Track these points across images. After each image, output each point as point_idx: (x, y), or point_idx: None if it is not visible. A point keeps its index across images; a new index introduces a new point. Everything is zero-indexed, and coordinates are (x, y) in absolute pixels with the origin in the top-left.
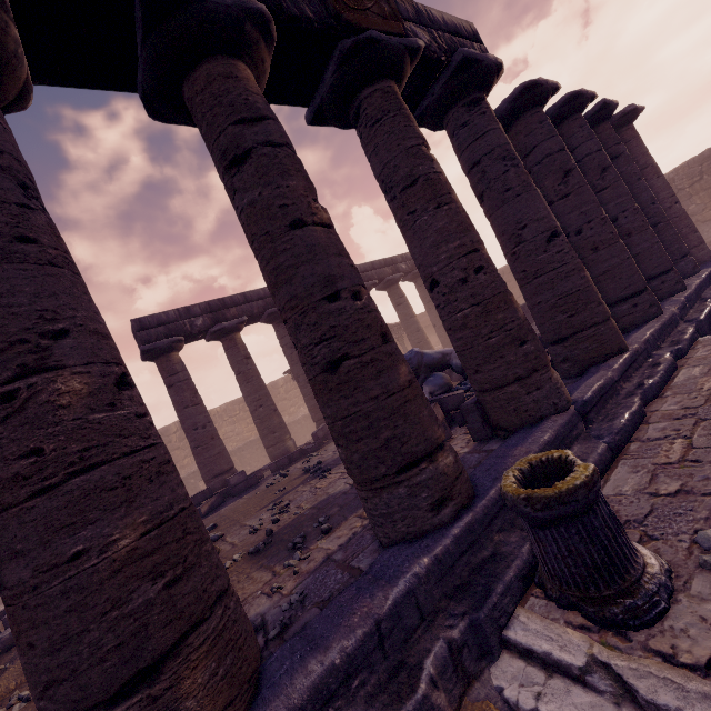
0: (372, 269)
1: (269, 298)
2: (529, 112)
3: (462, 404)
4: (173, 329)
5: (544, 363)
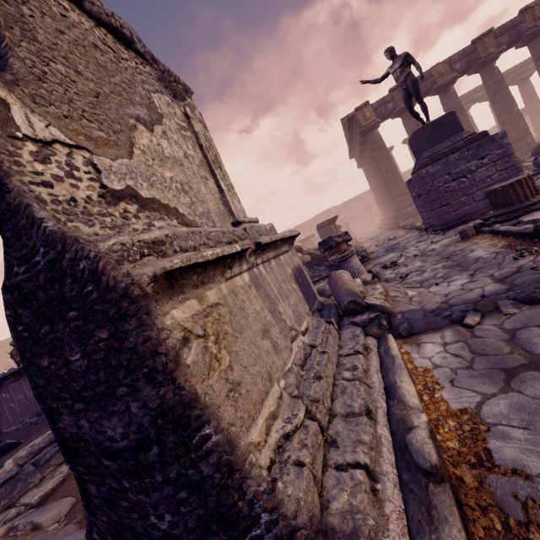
0: None
1: (518, 71)
2: None
3: None
4: (468, 101)
5: None
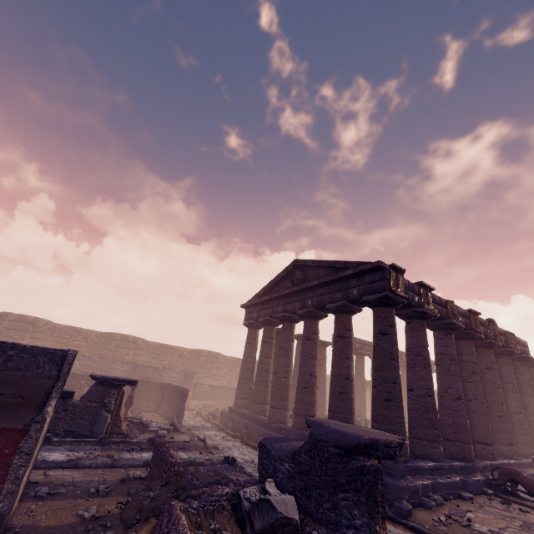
0: None
1: None
2: (533, 368)
3: None
4: None
5: (532, 445)
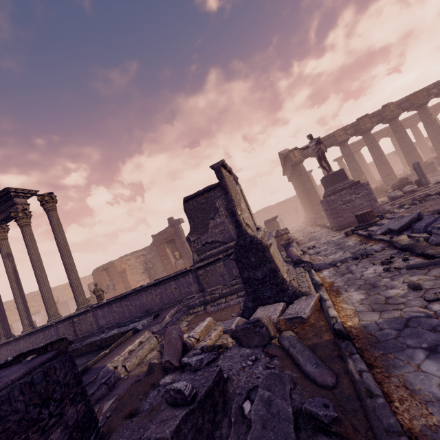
0: (439, 105)
1: (389, 129)
2: None
3: (435, 157)
4: (359, 145)
5: None
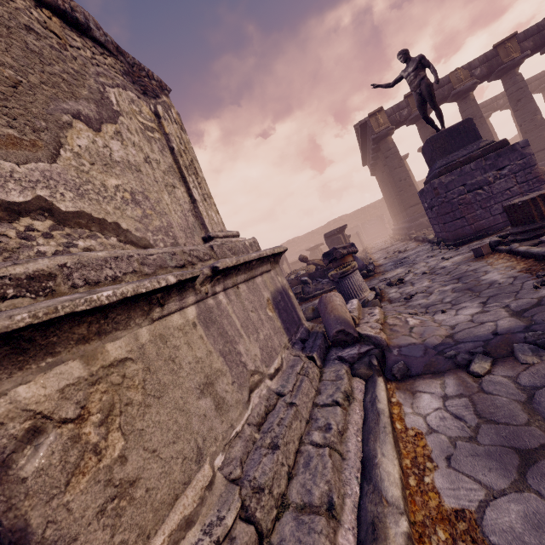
0: None
1: (542, 78)
2: None
3: None
4: (488, 108)
5: None
